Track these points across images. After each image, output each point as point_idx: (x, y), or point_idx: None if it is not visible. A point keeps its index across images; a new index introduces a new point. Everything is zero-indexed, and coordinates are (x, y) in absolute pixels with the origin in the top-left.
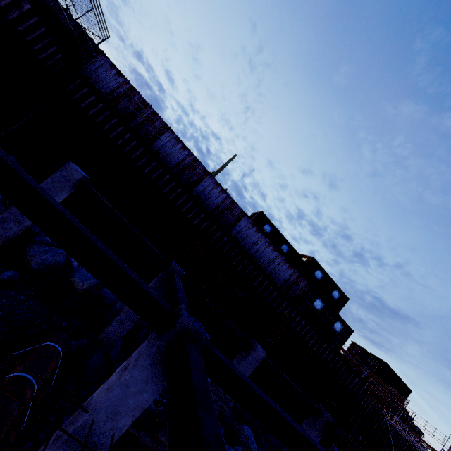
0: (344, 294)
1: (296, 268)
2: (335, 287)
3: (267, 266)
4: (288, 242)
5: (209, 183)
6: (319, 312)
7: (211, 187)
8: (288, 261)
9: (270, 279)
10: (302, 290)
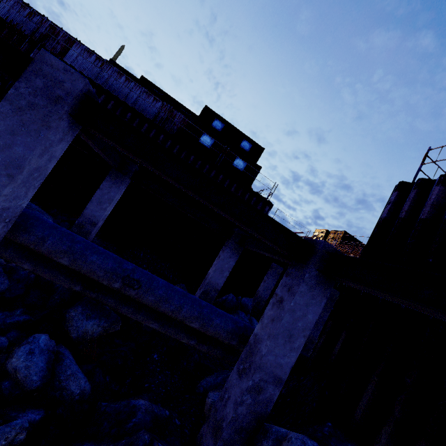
0: (257, 144)
1: (165, 101)
2: (242, 137)
3: (124, 100)
4: (185, 107)
5: (12, 4)
6: (211, 150)
7: (16, 9)
8: (152, 92)
9: (101, 87)
10: (180, 126)
